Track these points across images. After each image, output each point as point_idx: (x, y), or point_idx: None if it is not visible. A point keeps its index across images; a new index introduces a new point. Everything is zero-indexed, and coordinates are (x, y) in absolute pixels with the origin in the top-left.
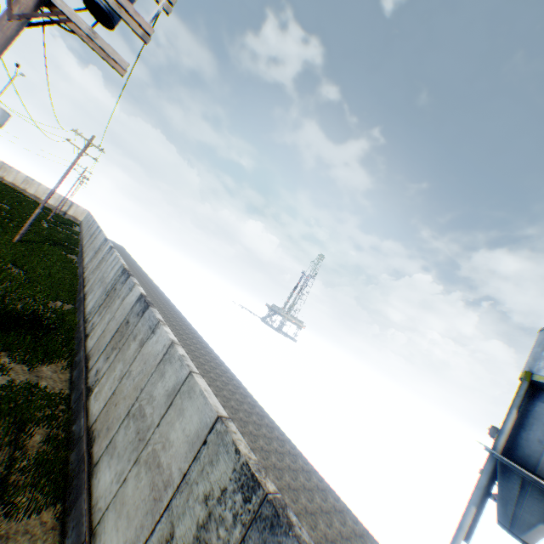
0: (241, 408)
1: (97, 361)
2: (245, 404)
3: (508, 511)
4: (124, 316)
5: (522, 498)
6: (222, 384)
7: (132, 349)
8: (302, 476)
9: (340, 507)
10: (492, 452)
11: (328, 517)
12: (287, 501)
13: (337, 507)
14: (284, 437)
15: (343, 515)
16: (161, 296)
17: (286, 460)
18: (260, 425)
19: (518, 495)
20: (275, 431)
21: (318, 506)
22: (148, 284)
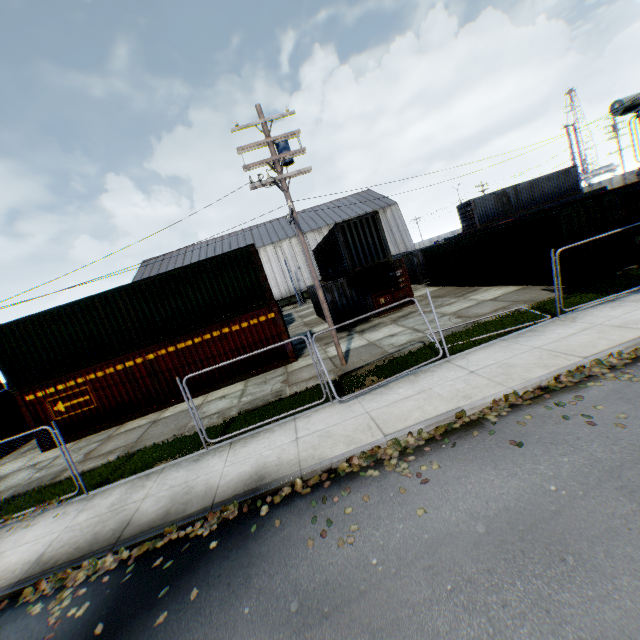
0: None
1: None
2: None
3: None
4: (620, 182)
5: None
6: None
7: None
8: None
9: None
10: None
11: None
12: None
13: None
14: None
15: None
16: None
17: None
18: None
19: None
20: None
21: None
22: None
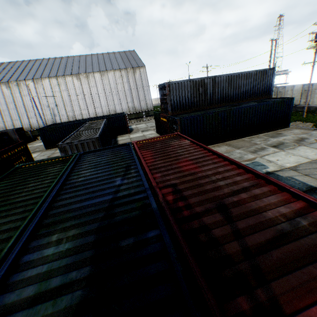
0: None
1: (299, 102)
2: None
3: None
4: (299, 91)
5: None
6: None
7: (316, 91)
8: None
9: None
10: None
11: None
12: None
13: None
14: None
15: None
16: None
17: None
18: None
19: None
20: None
21: None
22: None
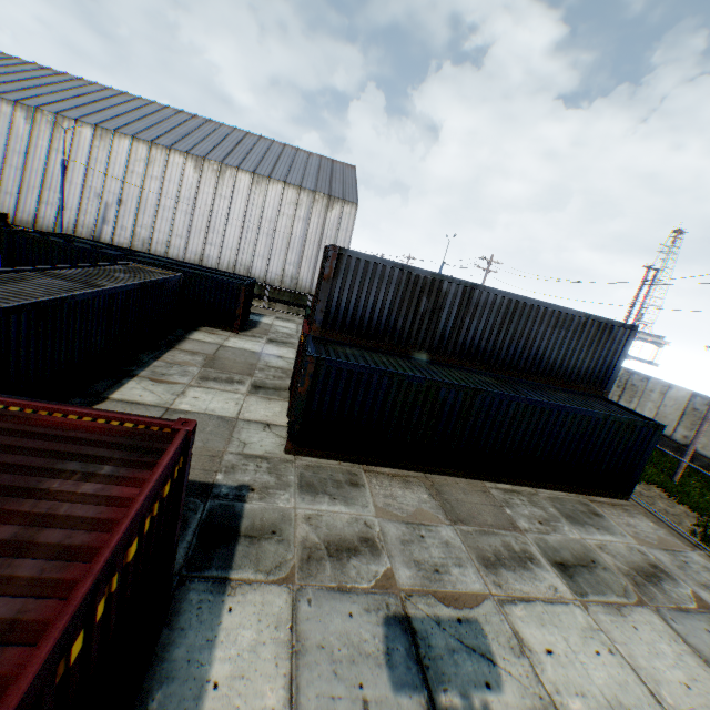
0: None
1: (673, 431)
2: None
3: None
4: (681, 405)
5: None
6: None
7: None
8: None
9: None
10: None
11: None
12: None
13: None
14: None
15: None
16: None
17: None
18: None
19: None
20: None
21: None
22: None
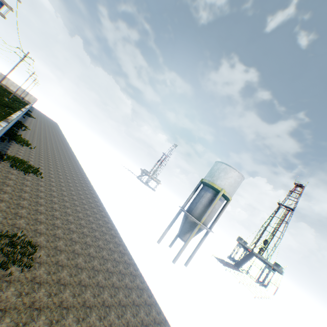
0: (79, 181)
1: None
2: (82, 181)
3: (180, 229)
4: None
5: (185, 223)
6: (75, 173)
7: None
8: (91, 200)
9: (103, 211)
10: (181, 208)
11: (92, 208)
12: (75, 197)
13: (101, 210)
14: (95, 194)
15: (101, 212)
16: (66, 144)
17: (88, 195)
18: (84, 187)
19: (184, 223)
20: (92, 191)
21: (90, 205)
22: (61, 139)
